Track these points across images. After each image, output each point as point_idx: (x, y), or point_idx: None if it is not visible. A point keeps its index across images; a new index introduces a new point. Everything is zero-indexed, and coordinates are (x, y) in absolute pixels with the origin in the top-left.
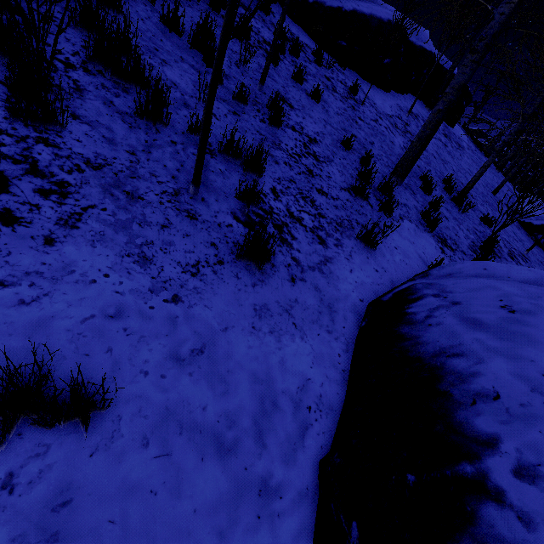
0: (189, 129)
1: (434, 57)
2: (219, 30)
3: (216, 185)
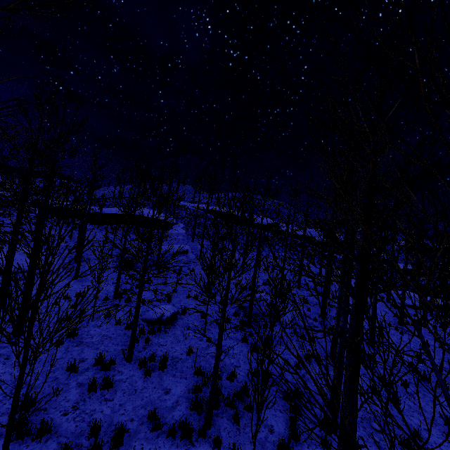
0: None
1: (112, 214)
2: None
3: None
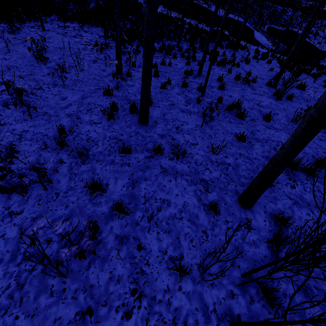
0: (322, 37)
1: None
2: (324, 29)
3: (323, 40)
